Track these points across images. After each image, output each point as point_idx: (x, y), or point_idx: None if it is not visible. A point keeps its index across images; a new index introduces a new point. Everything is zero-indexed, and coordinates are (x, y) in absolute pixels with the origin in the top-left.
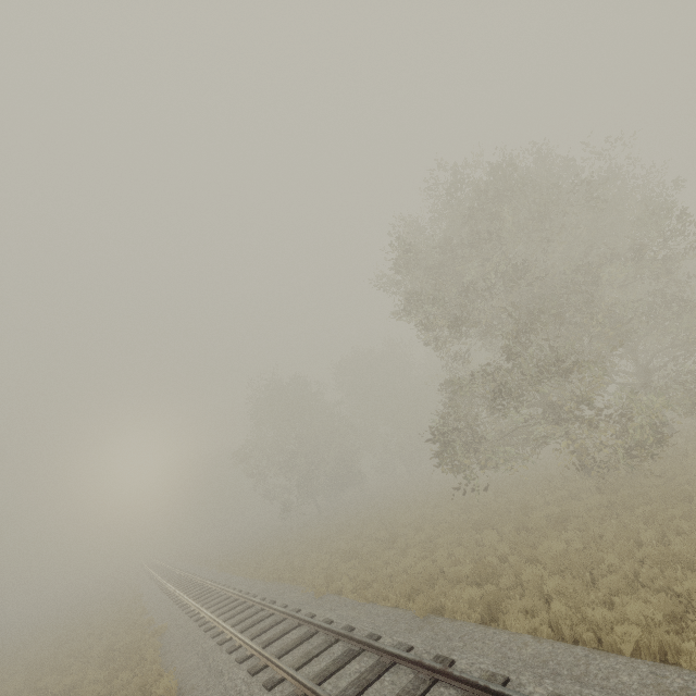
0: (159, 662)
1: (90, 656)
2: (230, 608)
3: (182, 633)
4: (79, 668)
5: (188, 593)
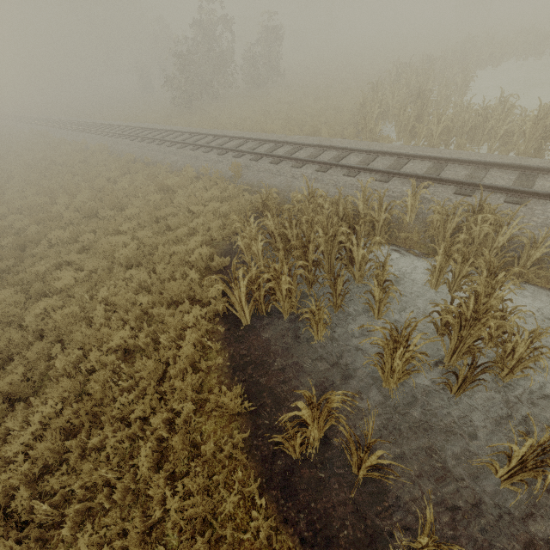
0: None
1: None
2: None
3: None
4: None
5: None
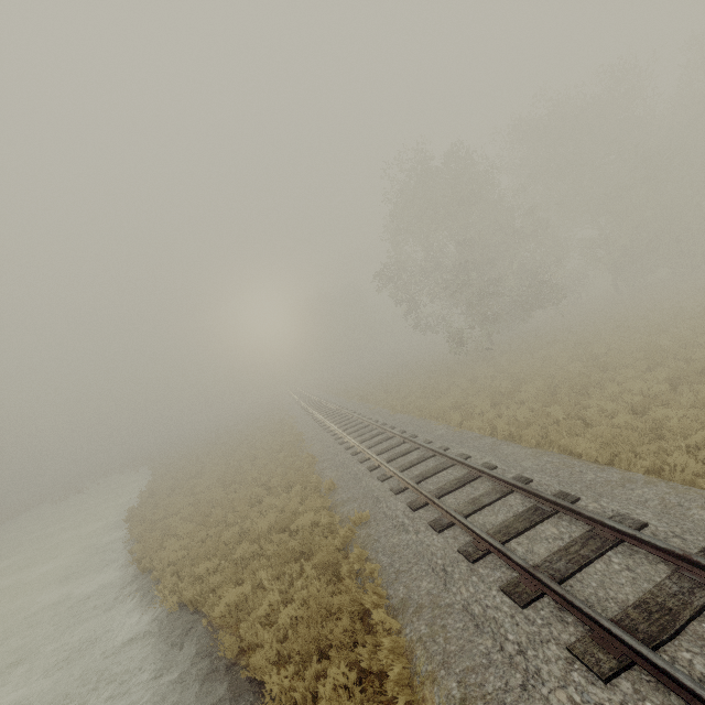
0: (406, 646)
1: (259, 531)
2: (521, 522)
3: (417, 553)
4: (248, 551)
5: (368, 444)
